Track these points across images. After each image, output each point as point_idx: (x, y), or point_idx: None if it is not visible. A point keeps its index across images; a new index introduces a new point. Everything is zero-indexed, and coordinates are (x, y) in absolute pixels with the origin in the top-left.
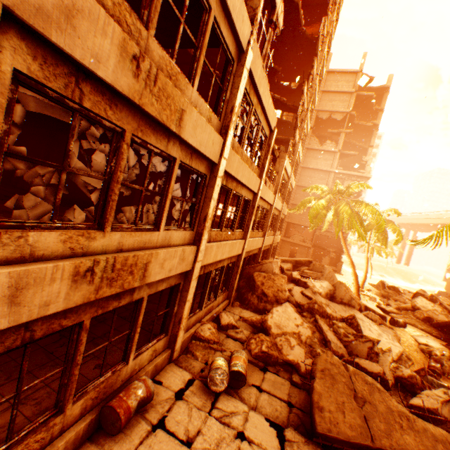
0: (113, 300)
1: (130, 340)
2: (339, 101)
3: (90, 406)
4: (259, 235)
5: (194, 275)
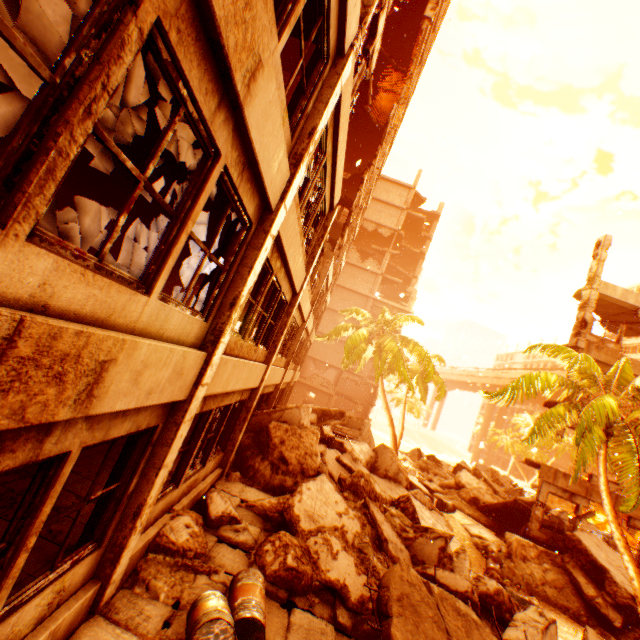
0: None
1: None
2: (388, 214)
3: None
4: (281, 364)
5: (189, 413)
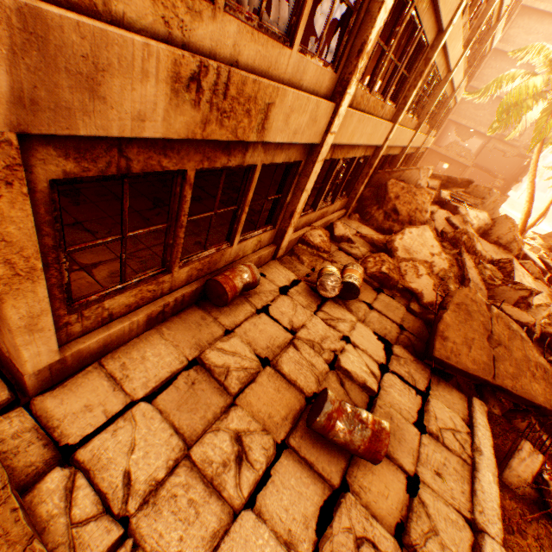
0: (221, 154)
1: (236, 220)
2: None
3: (195, 276)
4: (410, 126)
5: (321, 155)
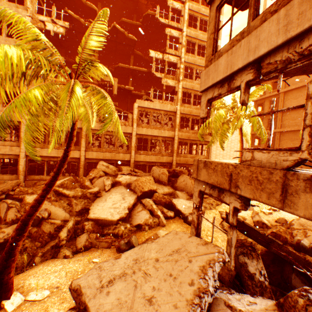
0: None
1: None
2: None
3: None
4: (120, 152)
5: (21, 157)
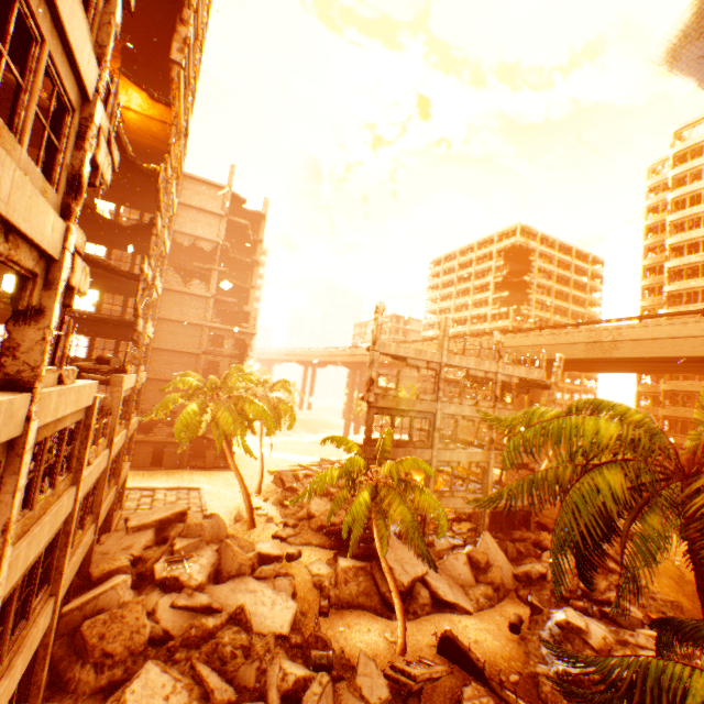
0: None
1: None
2: (206, 223)
3: None
4: (86, 531)
5: None
